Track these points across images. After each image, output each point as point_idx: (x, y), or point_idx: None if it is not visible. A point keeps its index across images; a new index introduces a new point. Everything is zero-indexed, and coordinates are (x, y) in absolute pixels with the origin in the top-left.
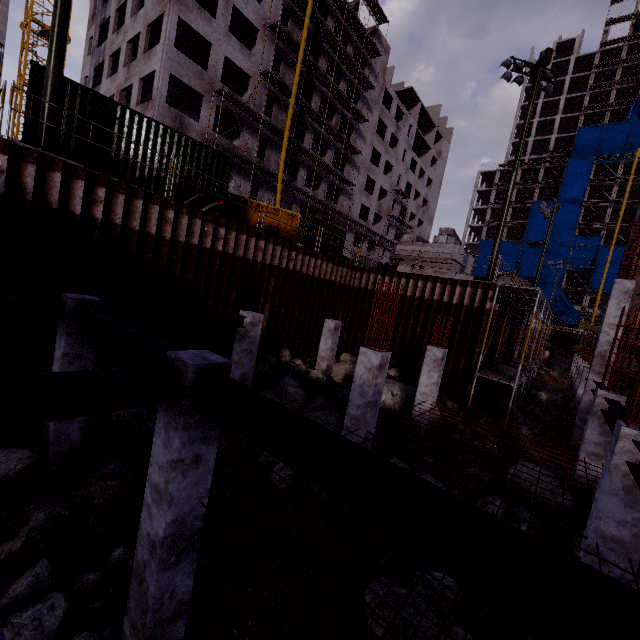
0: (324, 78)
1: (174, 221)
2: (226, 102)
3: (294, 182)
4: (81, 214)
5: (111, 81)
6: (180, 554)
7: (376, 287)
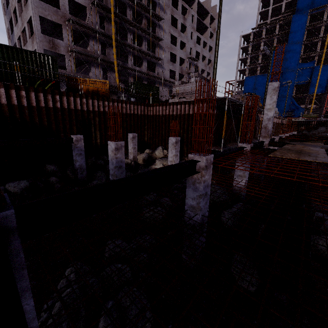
0: None
1: (27, 96)
2: (75, 25)
3: (126, 64)
4: None
5: (17, 27)
6: None
7: (160, 113)
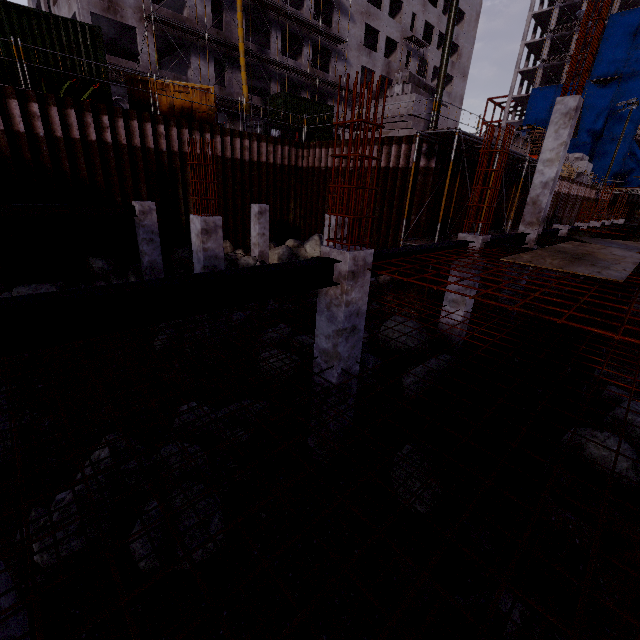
0: None
1: (43, 115)
2: None
3: (267, 52)
4: None
5: None
6: None
7: (322, 163)
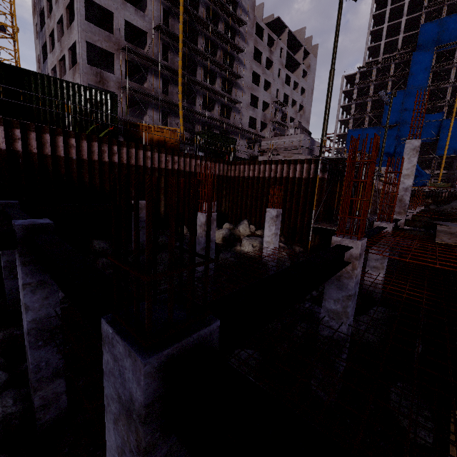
0: (204, 23)
1: (77, 146)
2: (132, 55)
3: (194, 107)
4: (7, 149)
5: (52, 55)
6: (46, 340)
7: (245, 174)
